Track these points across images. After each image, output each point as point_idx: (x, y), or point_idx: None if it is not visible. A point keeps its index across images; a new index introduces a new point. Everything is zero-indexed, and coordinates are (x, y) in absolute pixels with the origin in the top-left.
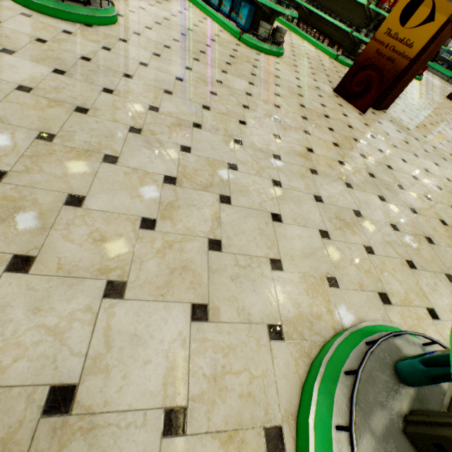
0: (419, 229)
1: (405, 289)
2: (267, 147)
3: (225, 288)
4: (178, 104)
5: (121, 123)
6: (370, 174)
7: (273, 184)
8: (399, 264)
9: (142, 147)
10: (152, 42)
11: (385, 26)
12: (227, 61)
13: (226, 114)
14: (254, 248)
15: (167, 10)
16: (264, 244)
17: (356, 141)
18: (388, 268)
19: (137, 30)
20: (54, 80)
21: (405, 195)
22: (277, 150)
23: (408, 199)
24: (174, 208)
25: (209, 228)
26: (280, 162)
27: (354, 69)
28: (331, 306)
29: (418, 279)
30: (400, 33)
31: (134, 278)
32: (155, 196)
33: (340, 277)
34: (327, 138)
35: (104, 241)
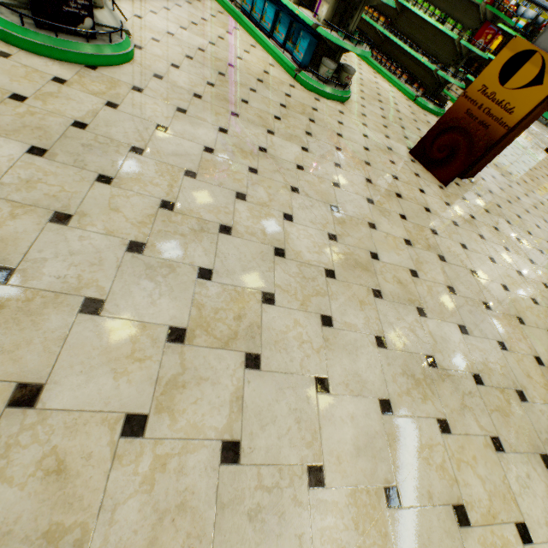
0: (508, 378)
1: (488, 493)
2: (318, 258)
3: (238, 537)
4: (202, 194)
5: (117, 236)
6: (450, 288)
7: (322, 323)
8: (482, 446)
9: (142, 278)
10: (178, 88)
11: (480, 82)
12: (275, 114)
13: (267, 205)
14: (287, 448)
15: (204, 35)
16: (301, 439)
17: (434, 234)
18: (468, 455)
19: (159, 71)
20: (26, 167)
21: (493, 319)
22: (332, 261)
23: (496, 326)
24: (177, 388)
25: (225, 420)
26: (334, 282)
27: (437, 129)
28: (388, 544)
29: (506, 470)
30: (498, 93)
31: (100, 543)
32: (150, 369)
33: (403, 484)
34: (397, 233)
35: (61, 473)
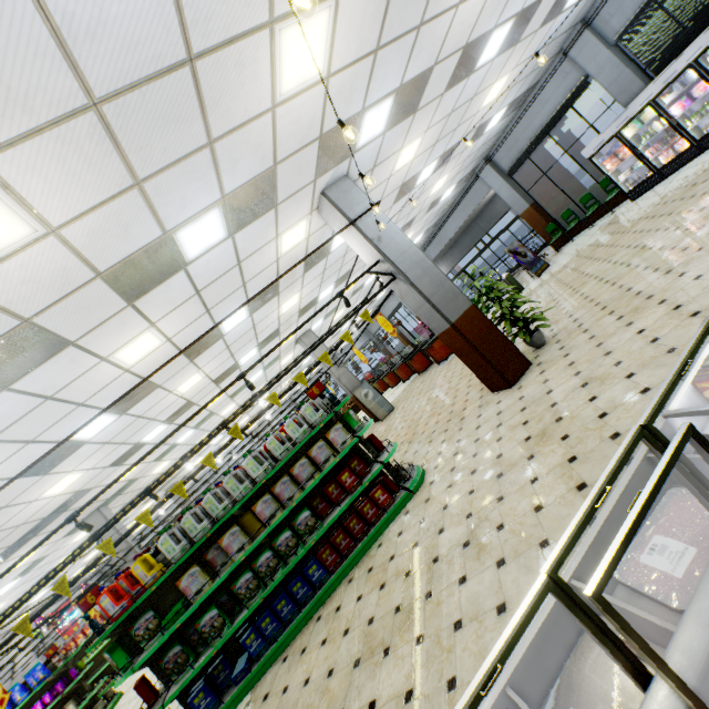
0: None
1: None
2: None
3: None
4: None
5: None
6: None
7: None
8: None
9: None
10: None
11: None
12: None
13: None
14: None
15: None
16: None
17: None
18: None
19: None
20: None
21: None
22: None
23: None
24: None
25: None
26: None
27: None
28: None
29: None
30: None
31: None
32: None
33: None
34: None
35: None
